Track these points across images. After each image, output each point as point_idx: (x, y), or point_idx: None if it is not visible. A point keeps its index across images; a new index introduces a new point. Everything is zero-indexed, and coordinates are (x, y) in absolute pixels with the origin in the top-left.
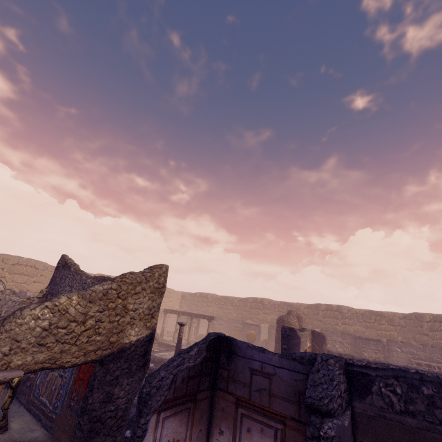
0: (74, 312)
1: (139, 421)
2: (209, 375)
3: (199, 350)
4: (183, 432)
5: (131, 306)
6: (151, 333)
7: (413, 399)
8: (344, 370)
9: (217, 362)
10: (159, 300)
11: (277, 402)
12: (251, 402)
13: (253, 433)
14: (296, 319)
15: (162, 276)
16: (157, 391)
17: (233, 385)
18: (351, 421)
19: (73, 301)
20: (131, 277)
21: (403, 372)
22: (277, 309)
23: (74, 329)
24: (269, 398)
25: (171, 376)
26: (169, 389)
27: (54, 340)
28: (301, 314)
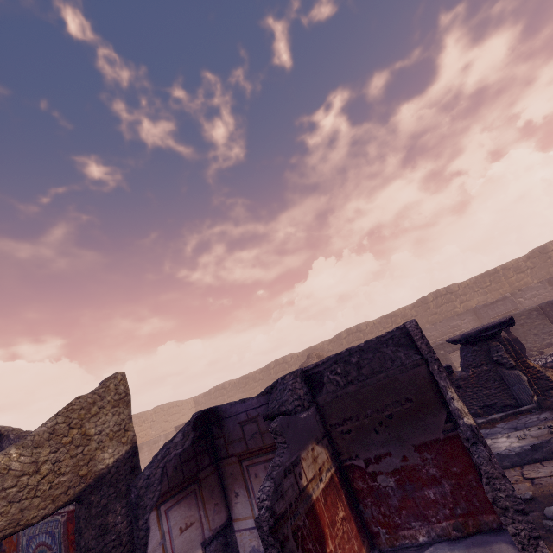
0: (19, 466)
1: (138, 525)
2: (207, 452)
3: (185, 434)
4: (195, 514)
5: (93, 431)
6: (132, 447)
7: (348, 371)
8: (303, 378)
9: (212, 436)
10: (128, 411)
11: (268, 436)
12: (250, 451)
13: (260, 475)
14: (316, 360)
15: (120, 385)
16: (147, 490)
17: (231, 447)
18: (318, 414)
19: (13, 455)
20: (79, 402)
21: (339, 355)
22: (303, 360)
23: (28, 482)
24: (261, 437)
25: (159, 470)
26: (161, 482)
27: (6, 504)
28: (321, 352)
